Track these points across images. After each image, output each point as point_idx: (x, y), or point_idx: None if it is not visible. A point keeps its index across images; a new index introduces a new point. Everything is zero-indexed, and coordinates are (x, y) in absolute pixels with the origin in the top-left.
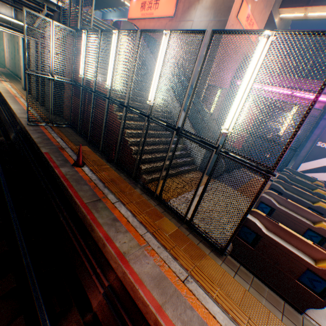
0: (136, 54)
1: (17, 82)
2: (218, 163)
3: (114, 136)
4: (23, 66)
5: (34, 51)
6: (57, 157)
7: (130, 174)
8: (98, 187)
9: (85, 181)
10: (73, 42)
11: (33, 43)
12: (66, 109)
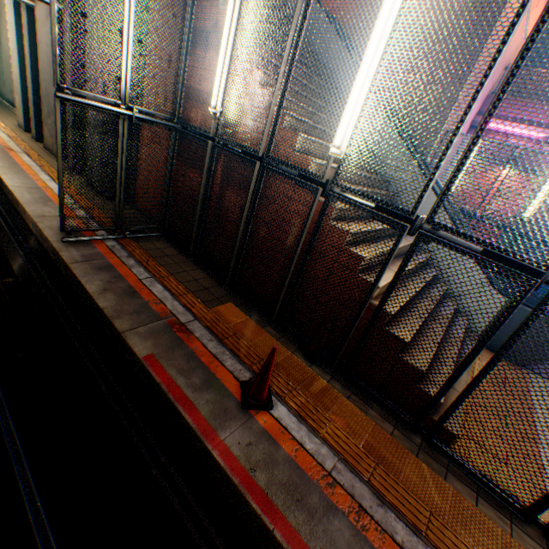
0: (525, 42)
1: (1, 109)
2: (543, 337)
3: (324, 287)
4: (17, 73)
5: (50, 36)
6: (185, 371)
7: (401, 416)
8: (366, 514)
9: (316, 489)
10: (182, 6)
11: (46, 13)
12: (153, 192)
